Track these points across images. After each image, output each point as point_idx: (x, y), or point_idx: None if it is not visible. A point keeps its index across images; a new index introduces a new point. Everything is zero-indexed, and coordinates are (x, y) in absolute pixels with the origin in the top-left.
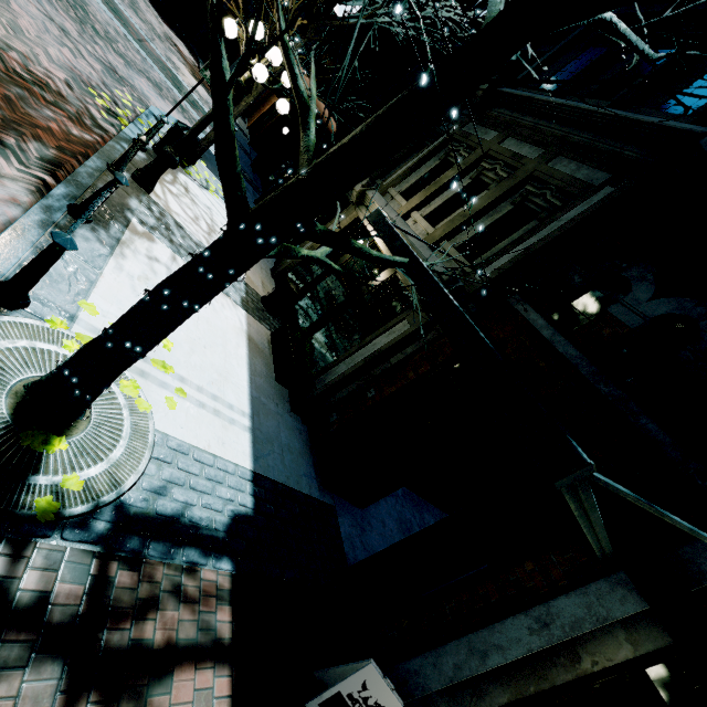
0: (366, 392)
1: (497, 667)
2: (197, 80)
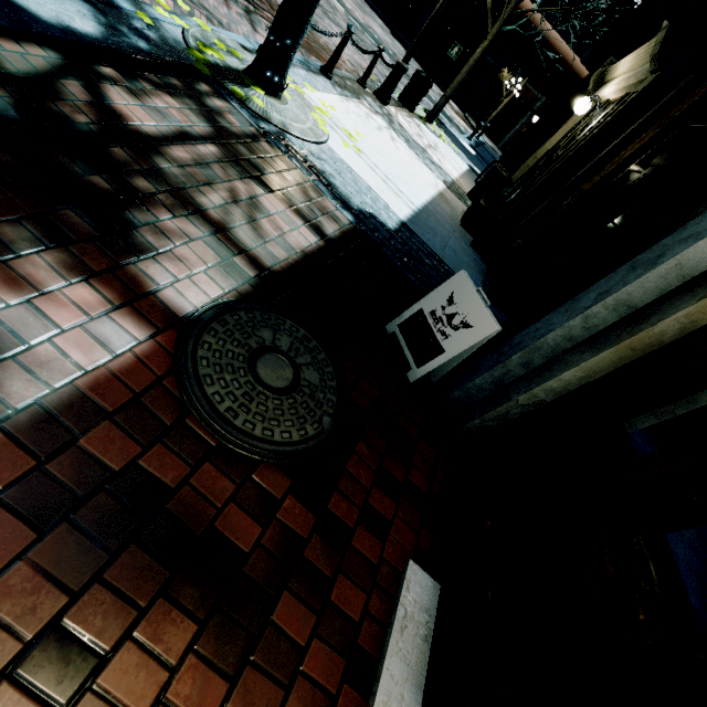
0: (561, 205)
1: (687, 280)
2: (459, 117)
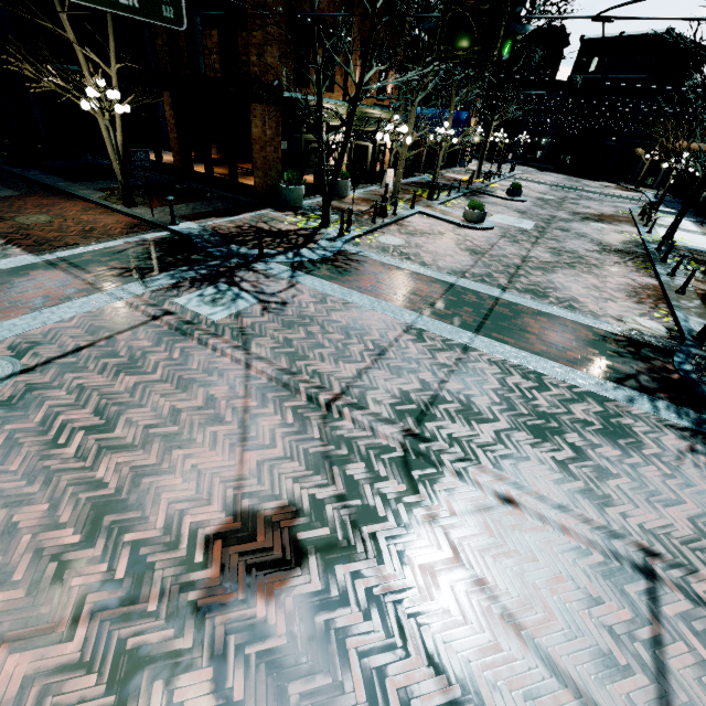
0: None
1: None
2: (625, 191)
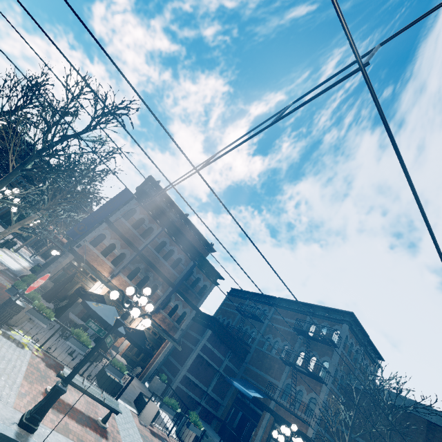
0: None
1: None
2: (25, 249)
